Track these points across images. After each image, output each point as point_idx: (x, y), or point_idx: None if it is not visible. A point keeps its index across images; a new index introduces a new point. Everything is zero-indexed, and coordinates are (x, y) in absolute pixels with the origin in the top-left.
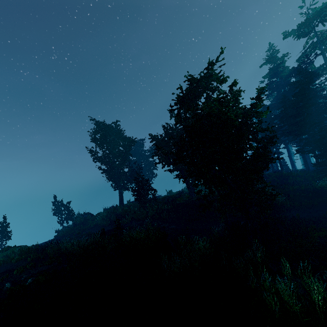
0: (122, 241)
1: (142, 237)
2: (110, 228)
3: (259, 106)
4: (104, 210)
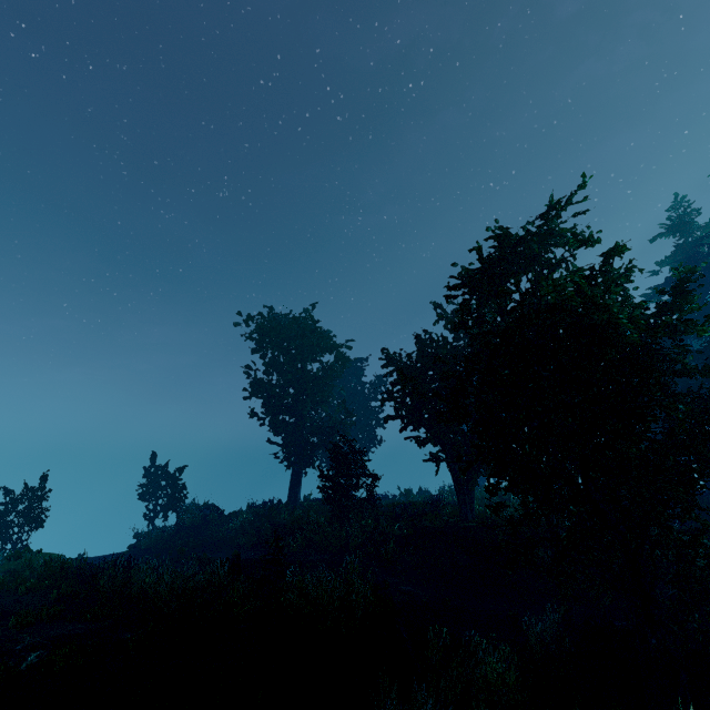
0: (279, 603)
1: (333, 603)
2: (253, 555)
3: (695, 306)
4: (250, 508)
